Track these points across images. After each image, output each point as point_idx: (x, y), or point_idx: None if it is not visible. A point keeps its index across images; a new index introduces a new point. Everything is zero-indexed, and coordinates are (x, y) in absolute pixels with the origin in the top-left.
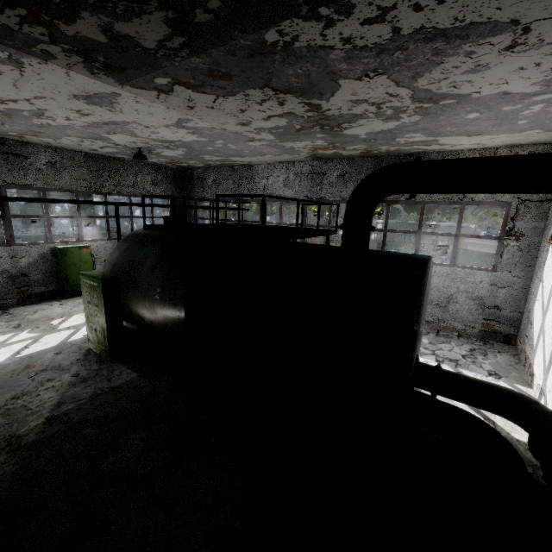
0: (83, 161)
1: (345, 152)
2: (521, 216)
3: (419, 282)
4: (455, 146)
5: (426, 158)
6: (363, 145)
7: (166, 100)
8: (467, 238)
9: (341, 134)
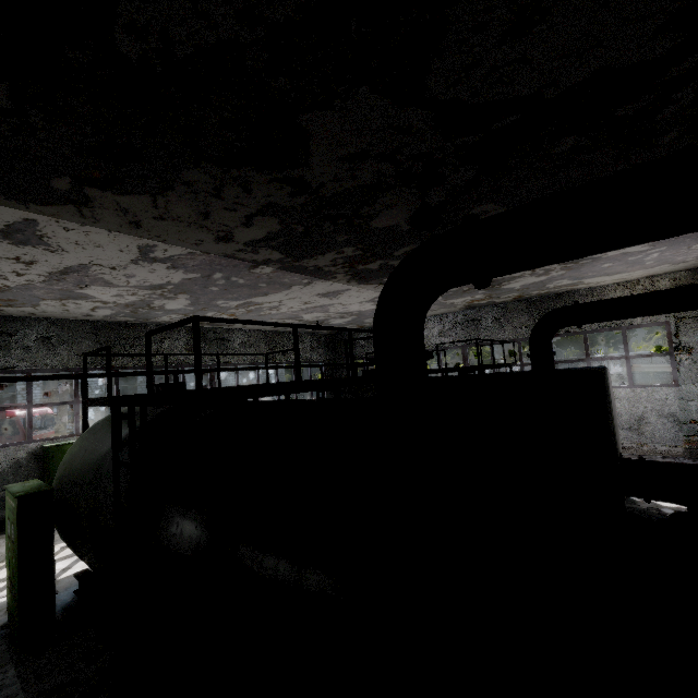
0: (262, 338)
1: (498, 300)
2: (683, 332)
3: (603, 380)
4: (600, 283)
5: (575, 295)
6: (516, 293)
7: (379, 288)
8: (644, 365)
9: (499, 289)
